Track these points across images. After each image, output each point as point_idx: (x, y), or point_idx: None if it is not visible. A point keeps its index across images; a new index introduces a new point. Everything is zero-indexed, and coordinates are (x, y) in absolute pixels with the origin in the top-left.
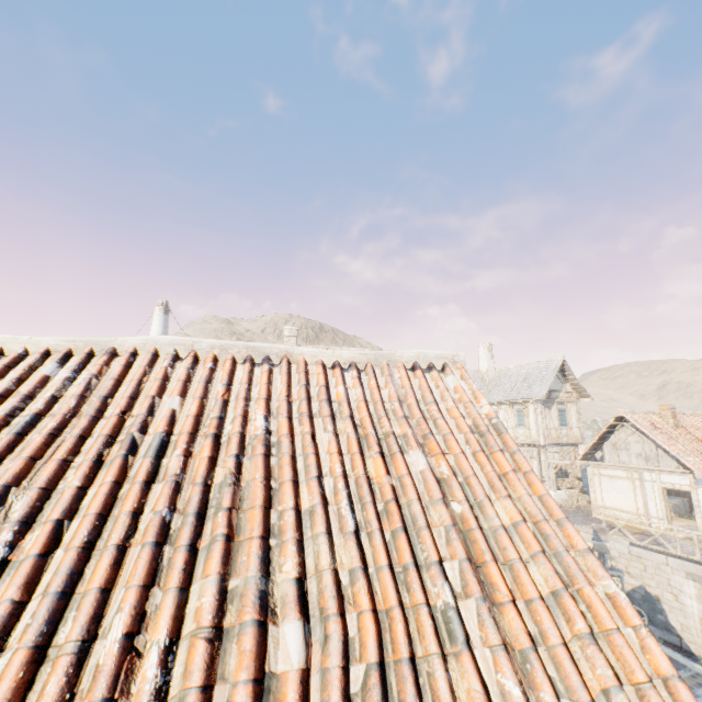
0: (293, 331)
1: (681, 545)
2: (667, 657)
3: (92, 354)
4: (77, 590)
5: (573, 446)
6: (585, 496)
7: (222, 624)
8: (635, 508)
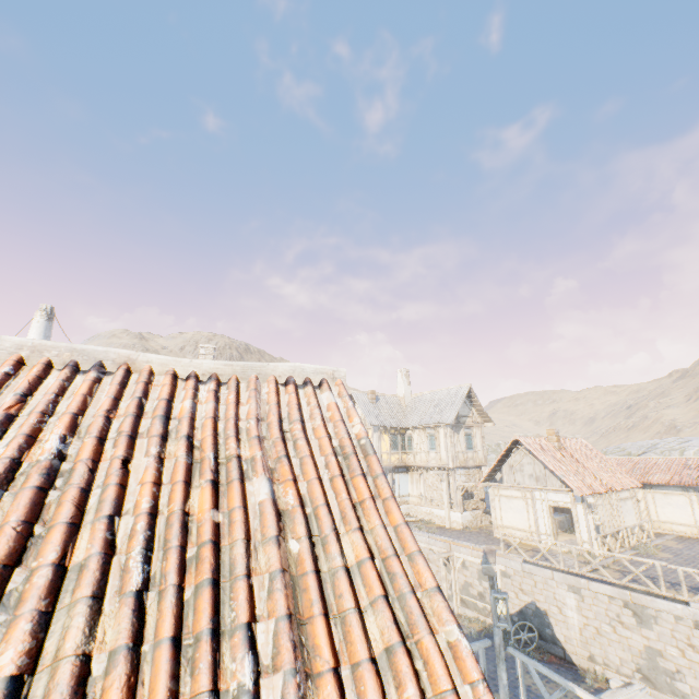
0: (210, 350)
1: (565, 559)
2: None
3: None
4: None
5: (478, 469)
6: (488, 516)
7: None
8: (528, 526)
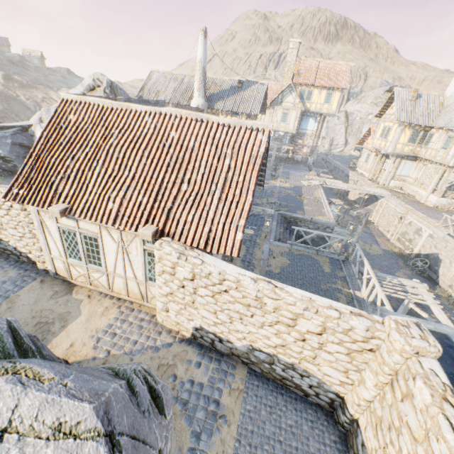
0: (296, 44)
1: None
2: (248, 209)
3: (156, 113)
4: (156, 171)
5: None
6: None
7: (176, 181)
8: None
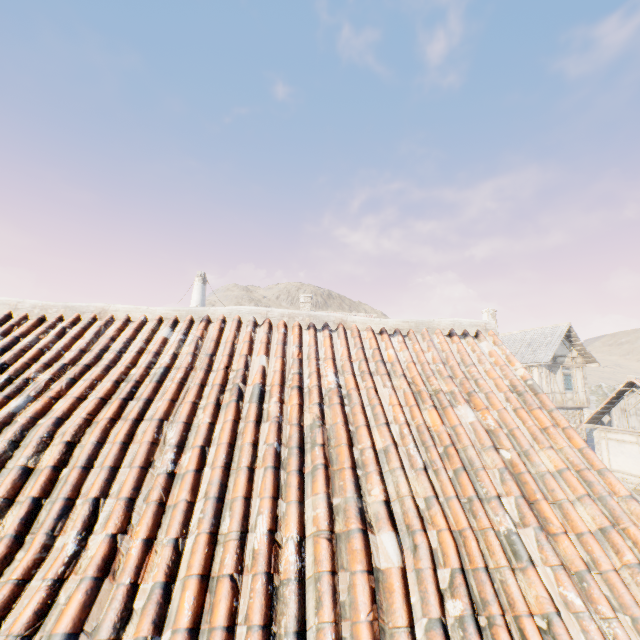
0: (308, 298)
1: None
2: None
3: (193, 321)
4: (226, 497)
5: (578, 410)
6: None
7: (334, 530)
8: None
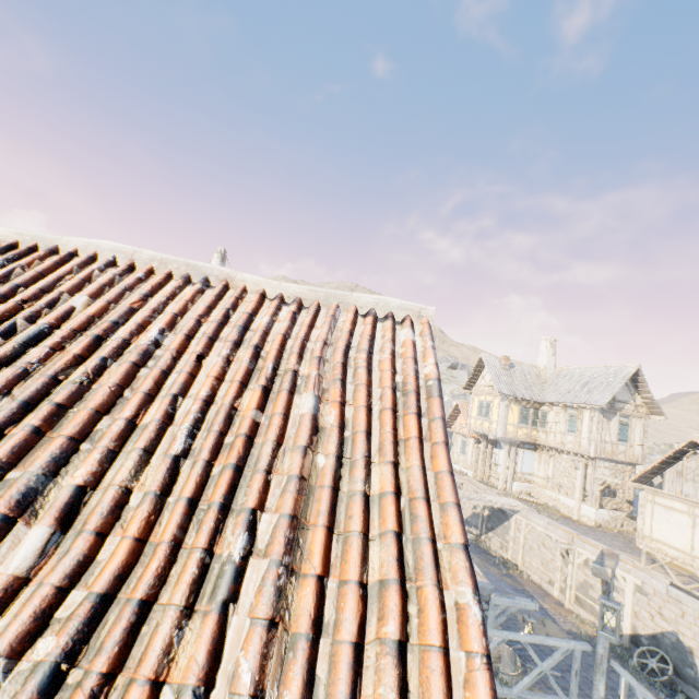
0: None
1: None
2: None
3: (35, 249)
4: None
5: (629, 466)
6: (632, 522)
7: None
8: (690, 548)
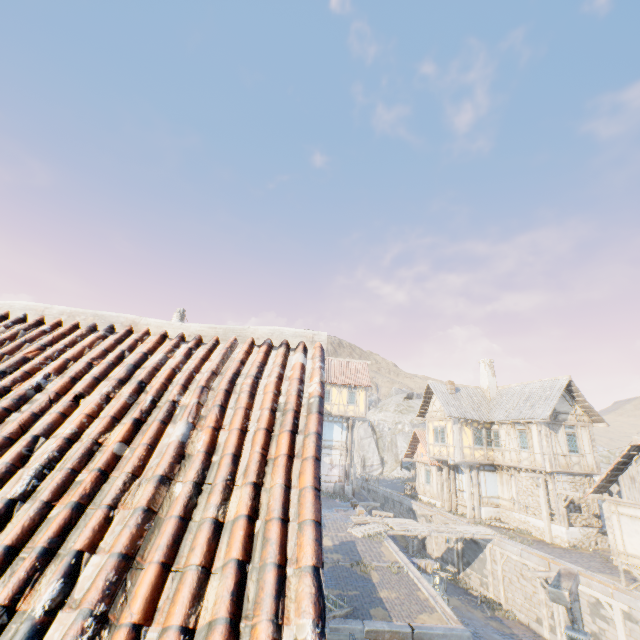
0: None
1: None
2: None
3: None
4: None
5: (587, 477)
6: (605, 538)
7: None
8: None
